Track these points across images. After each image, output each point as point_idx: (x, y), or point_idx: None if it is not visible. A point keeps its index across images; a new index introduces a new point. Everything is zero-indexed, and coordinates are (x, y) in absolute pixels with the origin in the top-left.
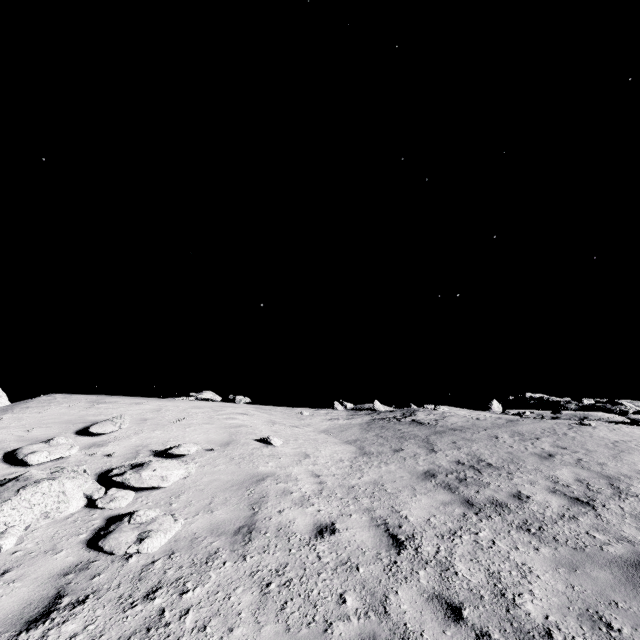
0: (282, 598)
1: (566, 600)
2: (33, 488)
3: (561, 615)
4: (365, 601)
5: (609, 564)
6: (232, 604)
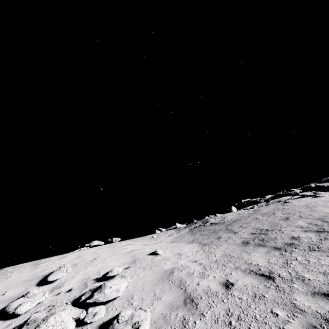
0: (245, 327)
1: None
2: (45, 324)
3: None
4: (286, 309)
5: None
6: None
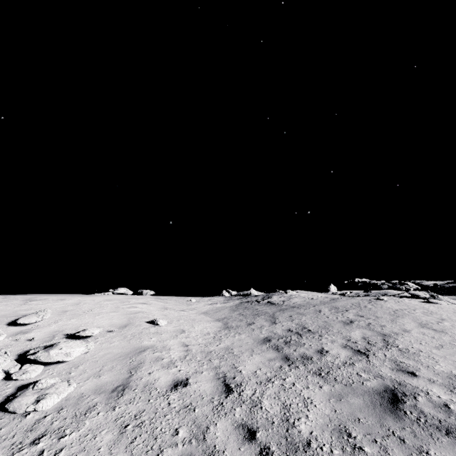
0: (134, 435)
1: (328, 420)
2: None
3: (321, 430)
4: (192, 432)
5: (364, 394)
6: (96, 442)
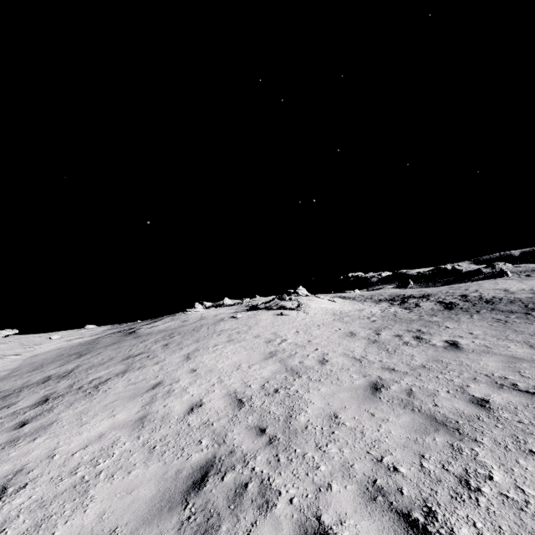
0: None
1: None
2: None
3: None
4: None
5: None
6: None
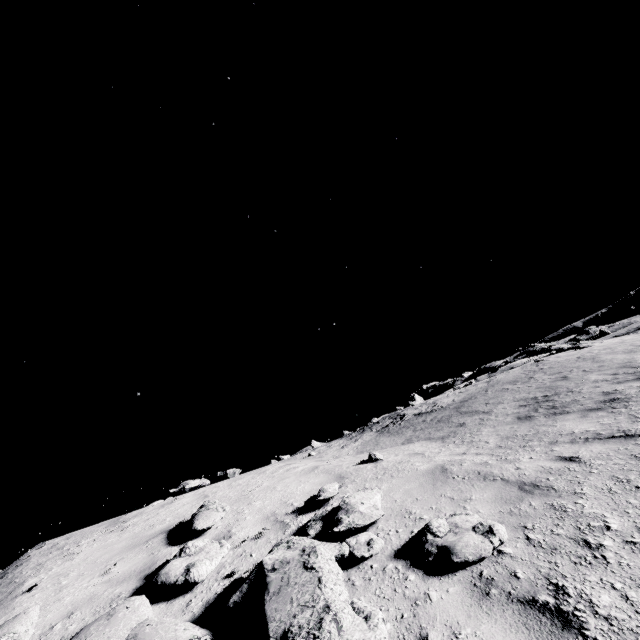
0: None
1: None
2: (319, 557)
3: None
4: None
5: None
6: None
